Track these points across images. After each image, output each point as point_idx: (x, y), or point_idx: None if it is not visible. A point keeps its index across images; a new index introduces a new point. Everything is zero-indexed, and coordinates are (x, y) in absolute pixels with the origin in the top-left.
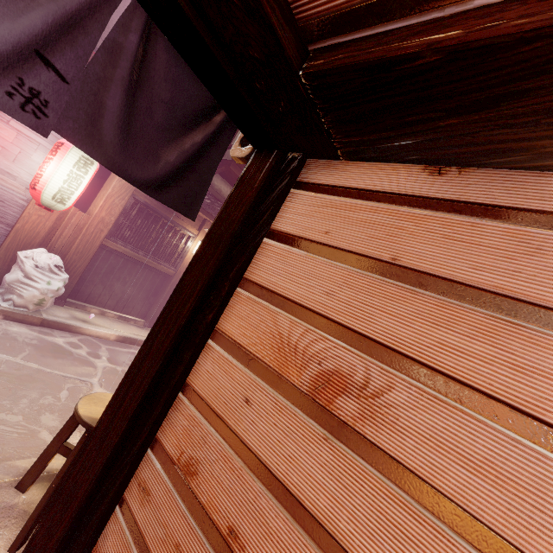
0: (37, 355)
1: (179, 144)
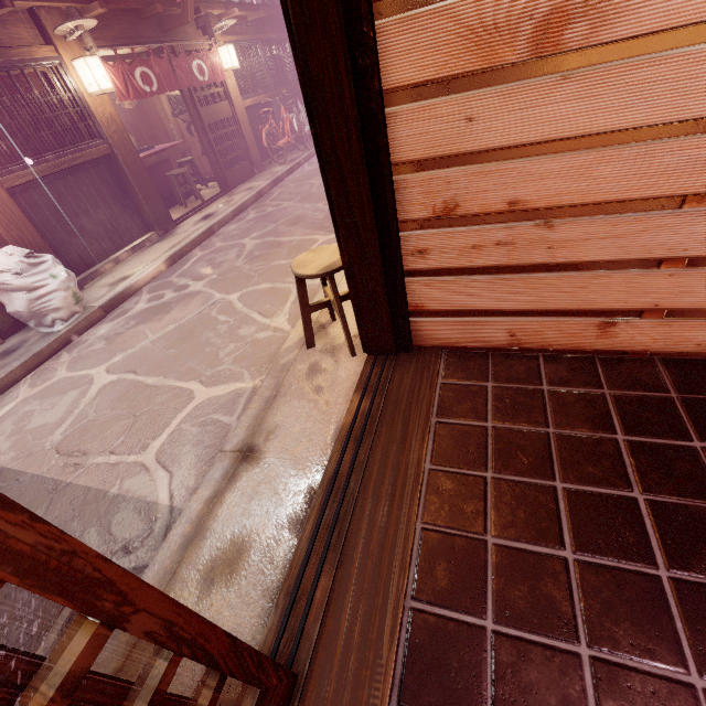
0: (156, 324)
1: None
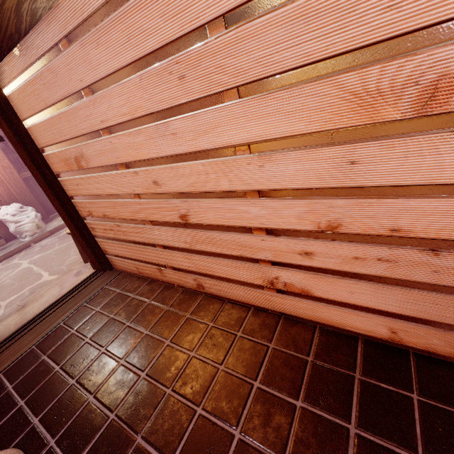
0: (62, 242)
1: None
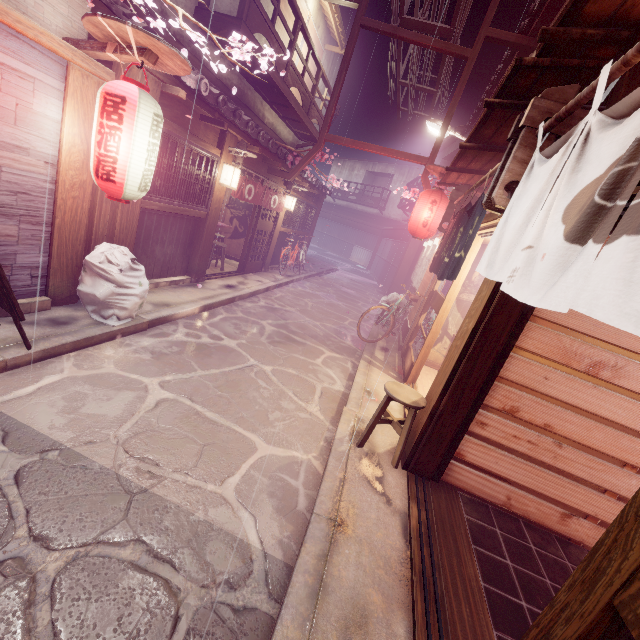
0: (199, 361)
1: (504, 231)
